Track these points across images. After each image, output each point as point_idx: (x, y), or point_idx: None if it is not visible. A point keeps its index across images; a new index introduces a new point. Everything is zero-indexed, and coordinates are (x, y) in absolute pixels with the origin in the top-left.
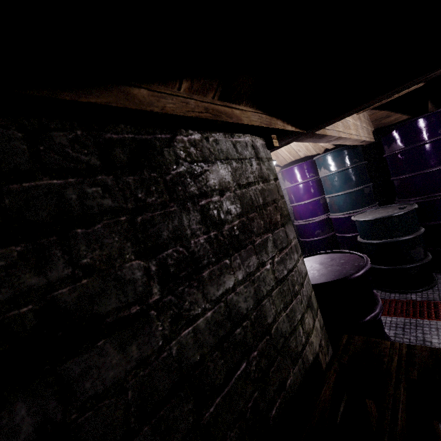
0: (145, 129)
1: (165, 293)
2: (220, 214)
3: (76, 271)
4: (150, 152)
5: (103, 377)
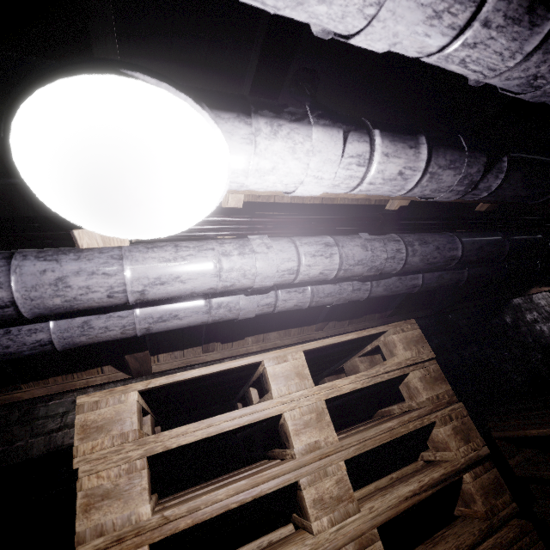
0: (528, 296)
1: (545, 321)
2: (547, 310)
3: (533, 315)
4: (531, 299)
5: (543, 328)
